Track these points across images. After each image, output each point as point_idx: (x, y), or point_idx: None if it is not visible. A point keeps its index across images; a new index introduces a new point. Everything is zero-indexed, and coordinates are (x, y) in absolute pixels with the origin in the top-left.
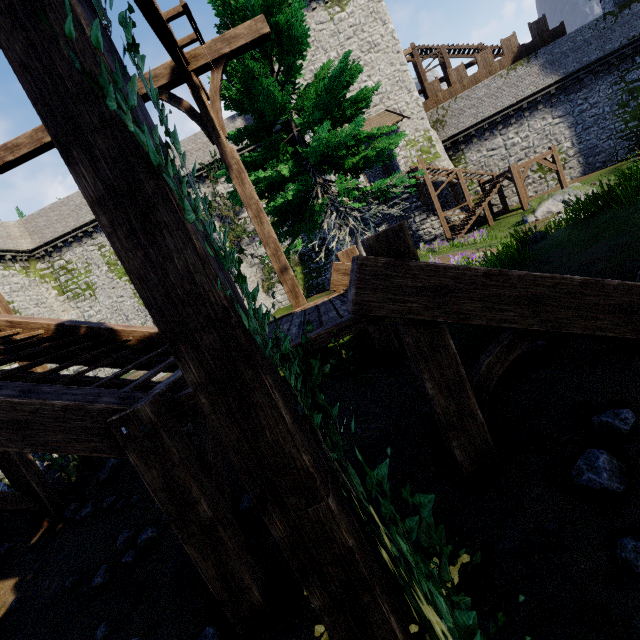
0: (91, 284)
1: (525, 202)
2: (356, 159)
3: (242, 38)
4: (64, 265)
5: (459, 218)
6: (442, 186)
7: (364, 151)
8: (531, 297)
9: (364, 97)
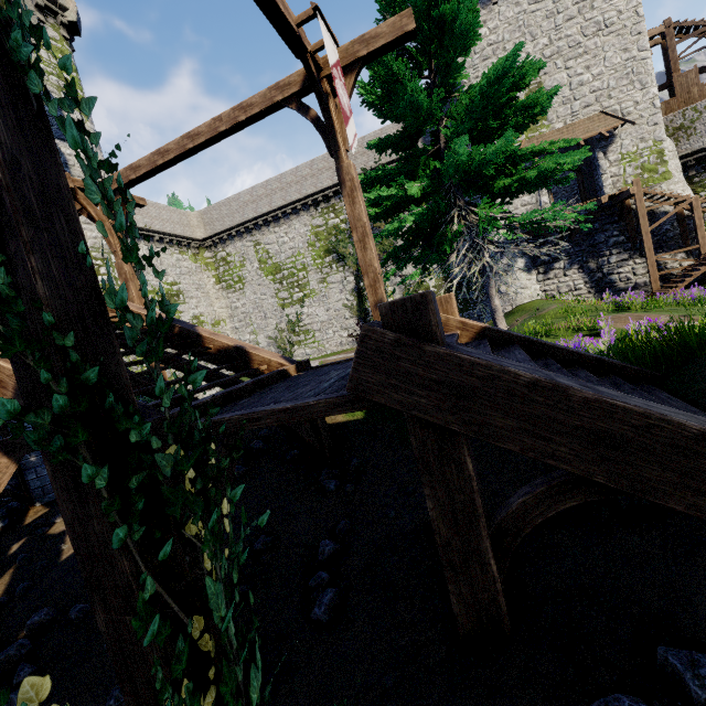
0: (242, 278)
1: None
2: (509, 181)
3: (382, 38)
4: (225, 257)
5: (681, 265)
6: (662, 219)
7: (523, 171)
8: (600, 434)
9: (536, 102)
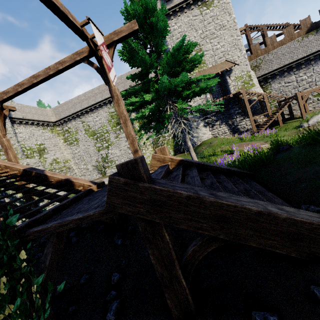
0: (77, 139)
1: (304, 114)
2: (188, 92)
3: (124, 32)
4: (67, 129)
5: (262, 120)
6: (253, 102)
7: (193, 88)
8: (219, 216)
9: (195, 59)
